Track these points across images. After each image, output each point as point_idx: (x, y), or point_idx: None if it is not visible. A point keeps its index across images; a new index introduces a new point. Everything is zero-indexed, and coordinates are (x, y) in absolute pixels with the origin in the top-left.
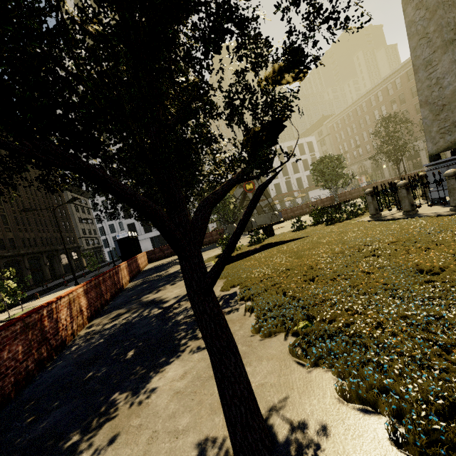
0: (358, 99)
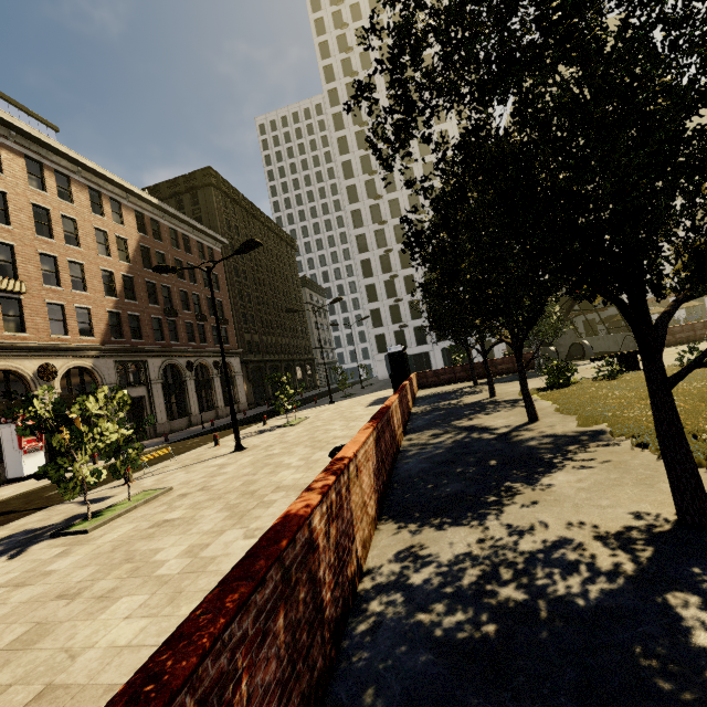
0: None
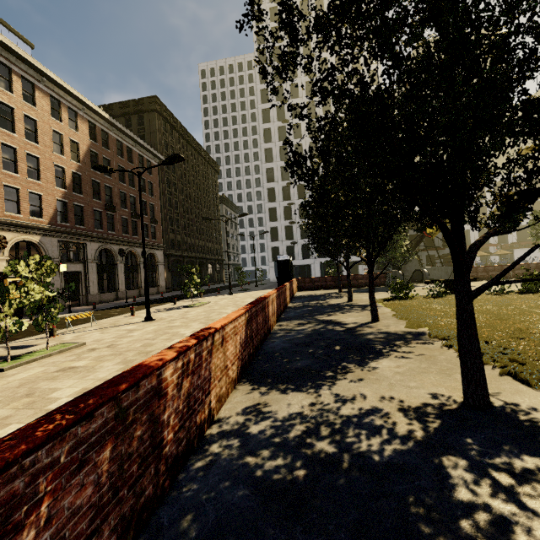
0: None
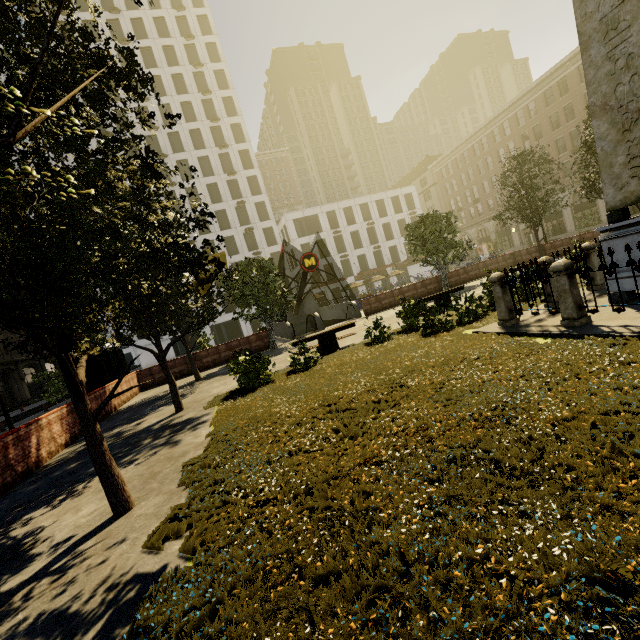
0: (476, 132)
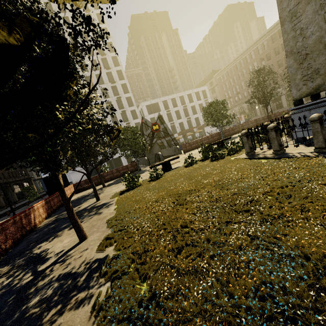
0: (237, 57)
